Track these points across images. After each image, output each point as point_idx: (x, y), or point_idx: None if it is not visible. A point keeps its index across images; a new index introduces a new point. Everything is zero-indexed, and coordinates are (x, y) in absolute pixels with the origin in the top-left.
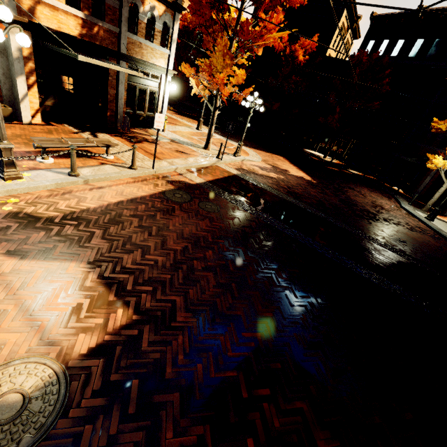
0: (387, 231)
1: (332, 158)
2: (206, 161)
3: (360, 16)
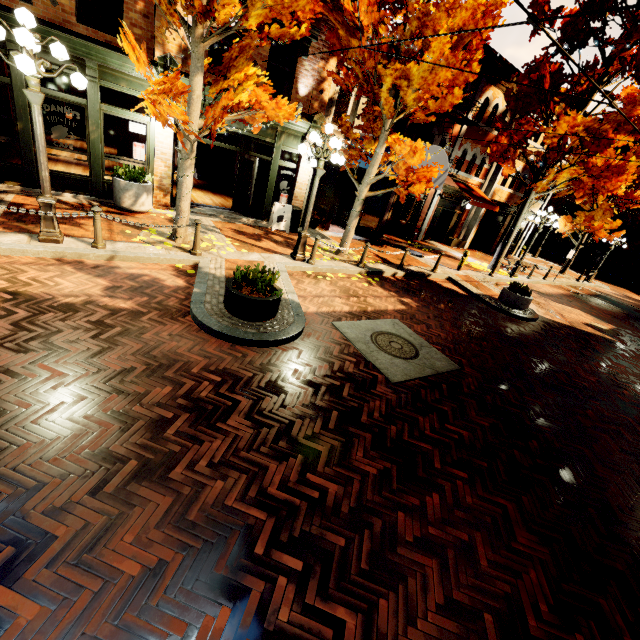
0: None
1: None
2: (573, 282)
3: None
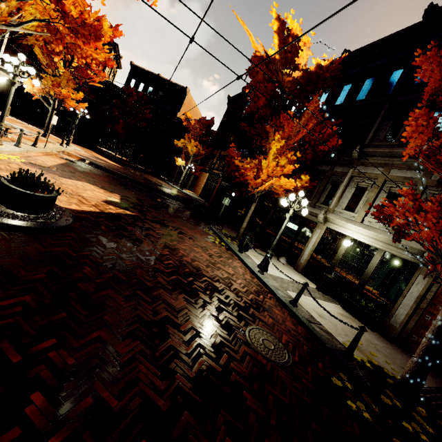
0: (168, 190)
1: (122, 156)
2: (60, 147)
3: (121, 56)
